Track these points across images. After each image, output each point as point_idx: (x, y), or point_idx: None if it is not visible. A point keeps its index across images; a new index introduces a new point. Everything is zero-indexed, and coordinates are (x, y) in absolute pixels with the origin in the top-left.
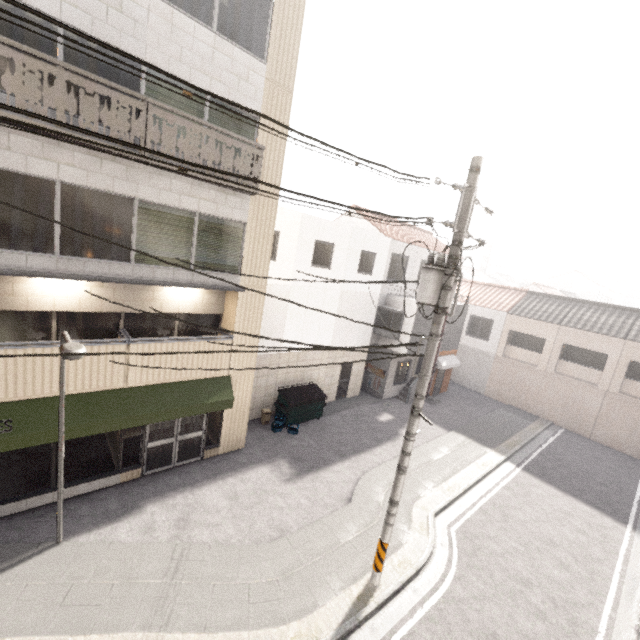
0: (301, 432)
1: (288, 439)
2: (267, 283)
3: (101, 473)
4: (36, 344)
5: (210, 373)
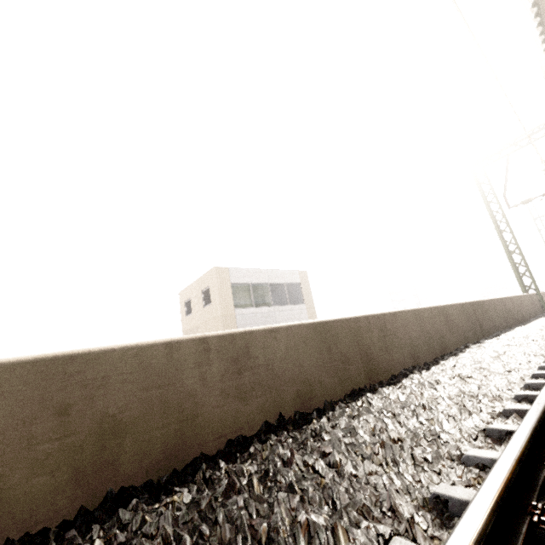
0: None
1: None
2: None
3: None
4: None
5: None
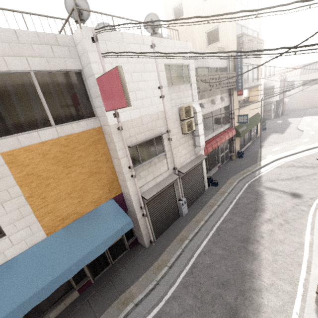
0: (265, 130)
1: (265, 131)
2: None
3: (247, 142)
4: None
5: (256, 112)
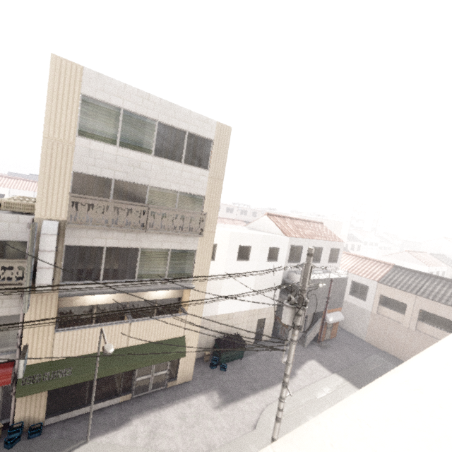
0: (228, 369)
1: (220, 374)
2: (209, 274)
3: (110, 396)
4: (85, 322)
5: (173, 335)
